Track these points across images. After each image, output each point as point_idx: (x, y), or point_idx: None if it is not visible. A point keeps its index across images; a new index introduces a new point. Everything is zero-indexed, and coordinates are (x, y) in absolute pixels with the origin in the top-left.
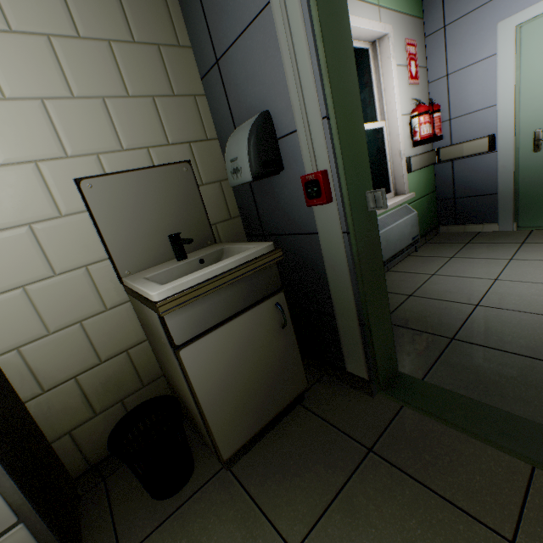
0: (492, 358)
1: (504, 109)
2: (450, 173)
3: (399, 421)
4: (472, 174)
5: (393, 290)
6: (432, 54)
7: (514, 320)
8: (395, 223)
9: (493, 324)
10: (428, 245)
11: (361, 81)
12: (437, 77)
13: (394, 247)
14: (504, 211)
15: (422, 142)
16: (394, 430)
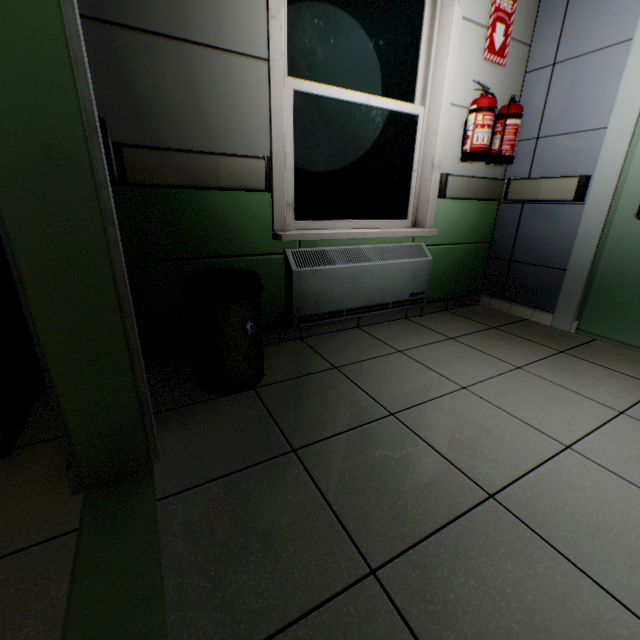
0: (297, 507)
1: (615, 137)
2: (515, 221)
3: (36, 552)
4: (542, 230)
5: (327, 353)
6: (543, 25)
7: (408, 458)
8: (382, 262)
9: (373, 452)
10: (445, 314)
11: (399, 30)
12: (540, 65)
13: (368, 295)
14: (567, 299)
15: (471, 155)
16: (5, 566)
